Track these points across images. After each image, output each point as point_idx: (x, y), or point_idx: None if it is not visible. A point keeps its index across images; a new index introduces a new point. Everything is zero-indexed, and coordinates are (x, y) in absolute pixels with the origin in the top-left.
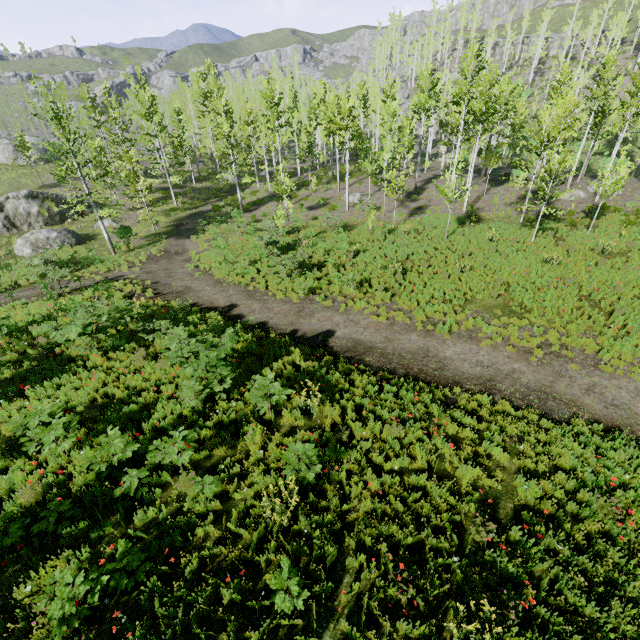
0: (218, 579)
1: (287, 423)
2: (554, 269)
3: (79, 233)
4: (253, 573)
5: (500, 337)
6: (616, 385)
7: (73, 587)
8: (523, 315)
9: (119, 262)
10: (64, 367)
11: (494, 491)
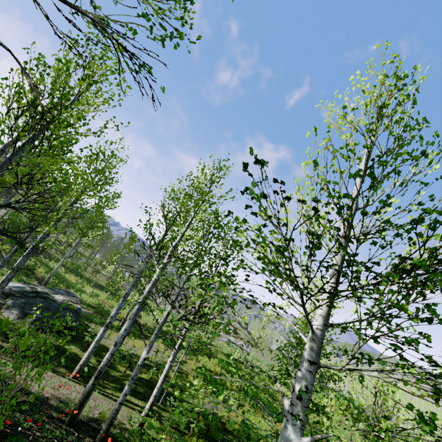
0: None
1: None
2: None
3: None
4: None
5: None
6: None
7: None
8: None
9: None
10: None
11: None
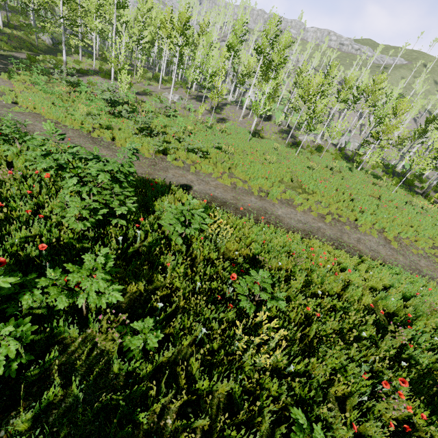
0: None
1: (197, 256)
2: (315, 173)
3: None
4: None
5: (308, 205)
6: (368, 239)
7: None
8: (312, 195)
9: None
10: None
11: (368, 305)
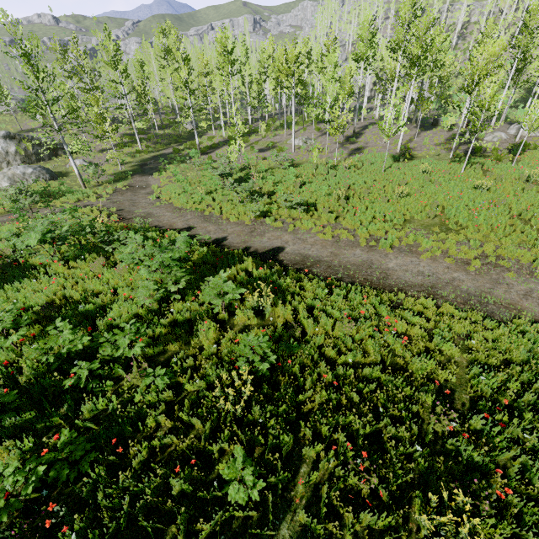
0: (168, 469)
1: (240, 322)
2: (484, 194)
3: (53, 171)
4: (205, 463)
5: (439, 250)
6: None
7: (2, 478)
8: (459, 232)
9: (88, 194)
10: (26, 273)
11: (448, 383)
